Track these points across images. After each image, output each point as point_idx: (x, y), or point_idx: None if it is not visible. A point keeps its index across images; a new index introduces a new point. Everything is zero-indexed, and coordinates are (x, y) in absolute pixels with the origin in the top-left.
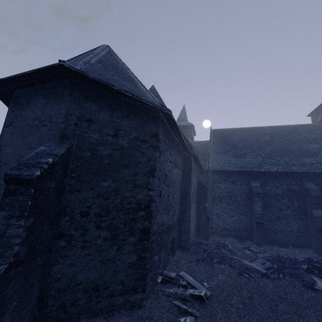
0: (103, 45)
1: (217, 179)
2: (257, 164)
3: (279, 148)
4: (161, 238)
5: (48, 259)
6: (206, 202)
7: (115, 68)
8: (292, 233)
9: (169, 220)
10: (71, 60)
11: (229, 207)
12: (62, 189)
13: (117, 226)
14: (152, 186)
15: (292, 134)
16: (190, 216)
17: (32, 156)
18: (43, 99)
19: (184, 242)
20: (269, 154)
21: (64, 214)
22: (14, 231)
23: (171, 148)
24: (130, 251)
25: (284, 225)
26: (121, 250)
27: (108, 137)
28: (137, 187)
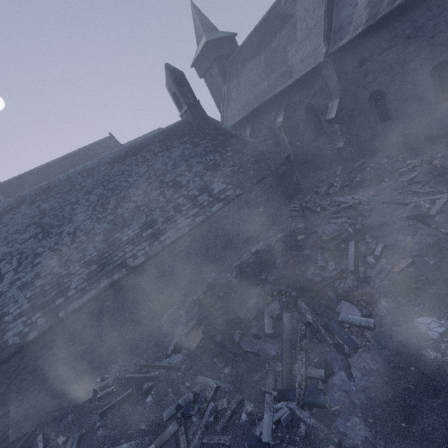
0: None
1: None
2: None
3: None
4: None
5: None
6: None
7: None
8: None
9: None
10: None
11: None
12: None
13: None
14: None
15: None
16: None
17: None
18: None
19: None
20: None
21: None
22: None
23: None
24: None
25: None
26: None
27: None
28: None
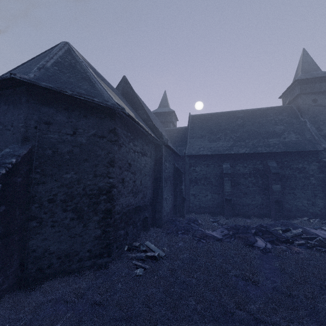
0: (62, 42)
1: (193, 163)
2: (229, 147)
3: (250, 131)
4: (128, 217)
5: (23, 236)
6: (182, 184)
7: (72, 68)
8: (256, 206)
9: (138, 202)
10: (29, 62)
11: (204, 187)
12: (29, 183)
13: (82, 209)
14: (112, 175)
15: (262, 117)
16: (162, 197)
17: None
18: (4, 105)
19: (158, 220)
20: (240, 137)
21: (33, 202)
22: None
23: (136, 139)
24: (94, 227)
25: (250, 199)
26: (86, 227)
27: (67, 136)
28: (98, 176)
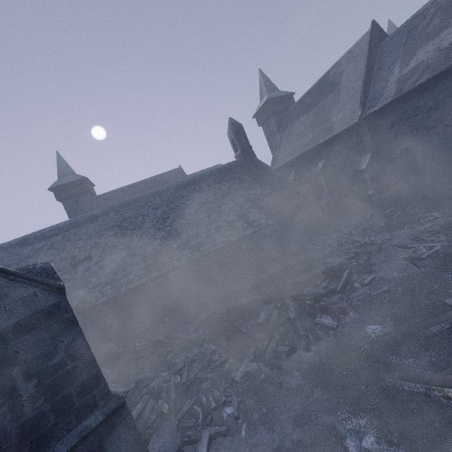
0: None
1: None
2: None
3: None
4: None
5: None
6: None
7: None
8: None
9: None
10: None
11: None
12: None
13: None
14: None
15: None
16: None
17: None
18: None
19: None
20: None
21: None
22: None
23: None
24: None
25: None
26: None
27: None
28: None
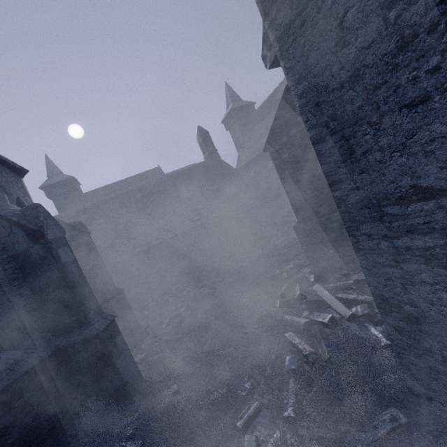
0: None
1: None
2: None
3: None
4: None
5: None
6: None
7: None
8: None
9: None
10: None
11: None
12: None
13: None
14: None
15: None
16: None
17: None
18: None
19: None
20: None
21: None
22: None
23: None
24: None
25: None
26: None
27: None
28: None
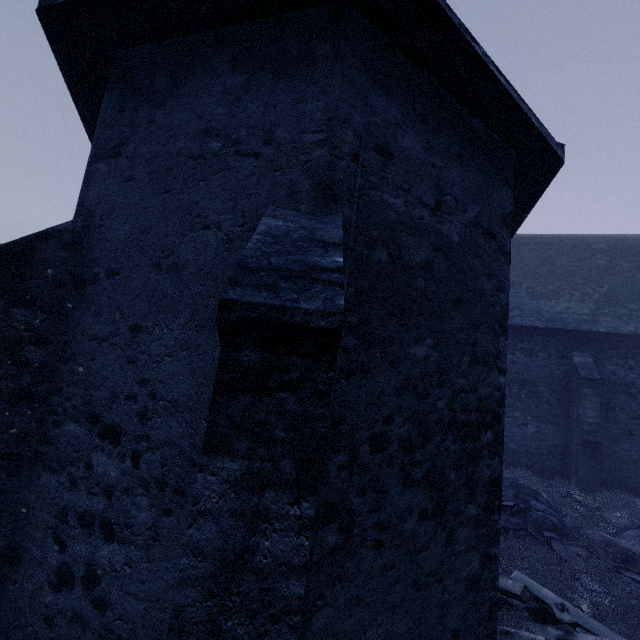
0: None
1: None
2: (587, 316)
3: (633, 283)
4: None
5: None
6: None
7: None
8: None
9: None
10: None
11: (519, 404)
12: None
13: (444, 476)
14: (504, 363)
15: None
16: None
17: (267, 245)
18: (231, 72)
19: None
20: (610, 295)
21: (334, 445)
22: (286, 544)
23: None
24: (467, 545)
25: None
26: (451, 545)
27: (423, 209)
28: (478, 363)
